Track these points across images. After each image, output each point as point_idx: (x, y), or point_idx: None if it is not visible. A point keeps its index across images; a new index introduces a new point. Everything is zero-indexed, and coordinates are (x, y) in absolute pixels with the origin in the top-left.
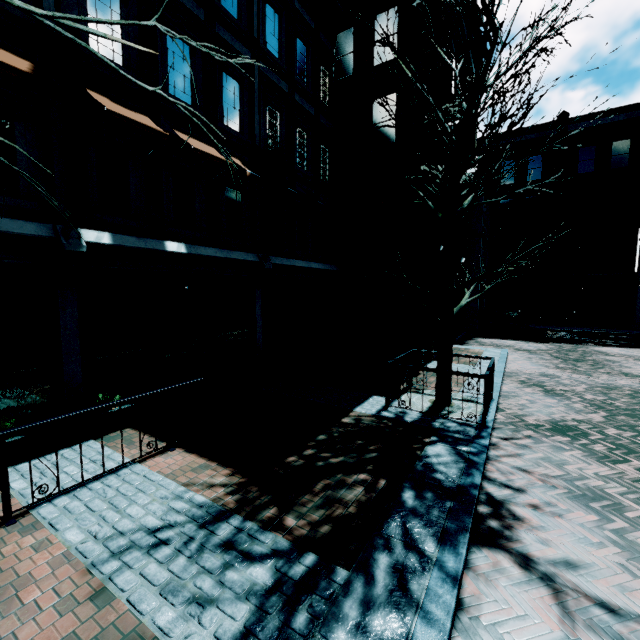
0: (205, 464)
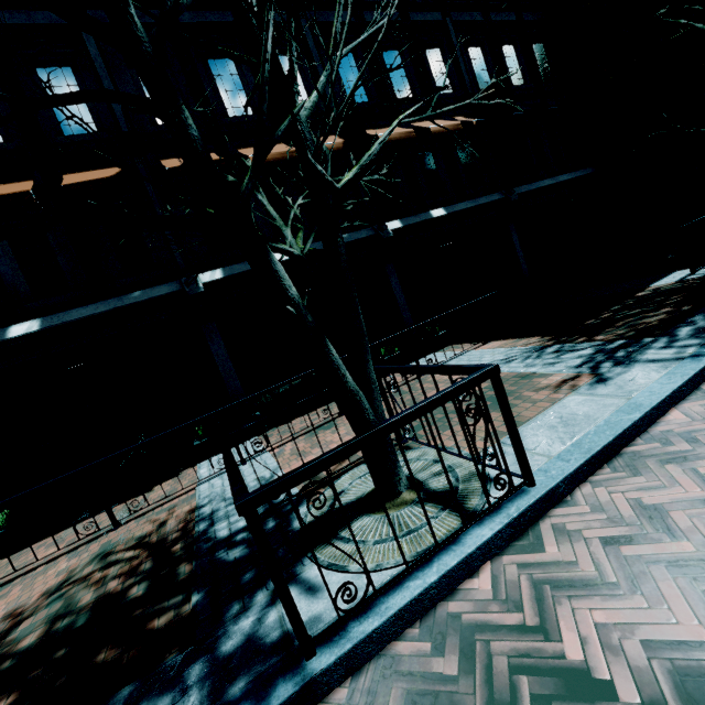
0: (518, 340)
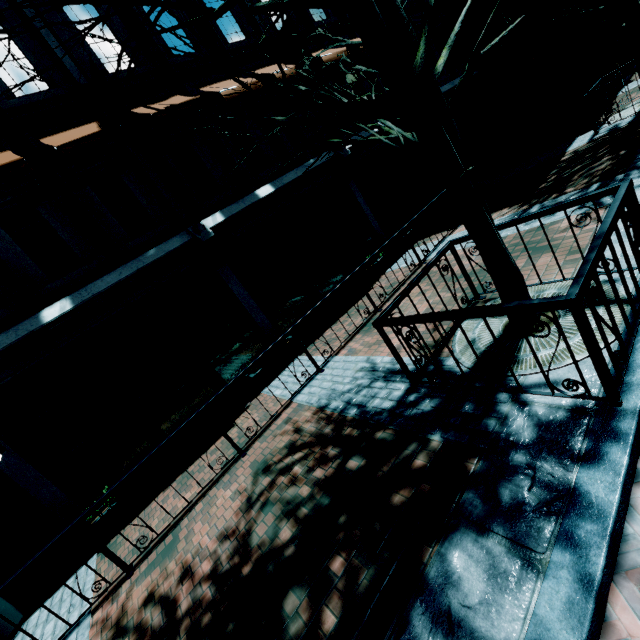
0: None
